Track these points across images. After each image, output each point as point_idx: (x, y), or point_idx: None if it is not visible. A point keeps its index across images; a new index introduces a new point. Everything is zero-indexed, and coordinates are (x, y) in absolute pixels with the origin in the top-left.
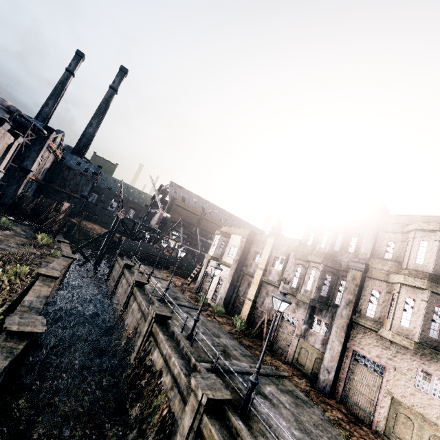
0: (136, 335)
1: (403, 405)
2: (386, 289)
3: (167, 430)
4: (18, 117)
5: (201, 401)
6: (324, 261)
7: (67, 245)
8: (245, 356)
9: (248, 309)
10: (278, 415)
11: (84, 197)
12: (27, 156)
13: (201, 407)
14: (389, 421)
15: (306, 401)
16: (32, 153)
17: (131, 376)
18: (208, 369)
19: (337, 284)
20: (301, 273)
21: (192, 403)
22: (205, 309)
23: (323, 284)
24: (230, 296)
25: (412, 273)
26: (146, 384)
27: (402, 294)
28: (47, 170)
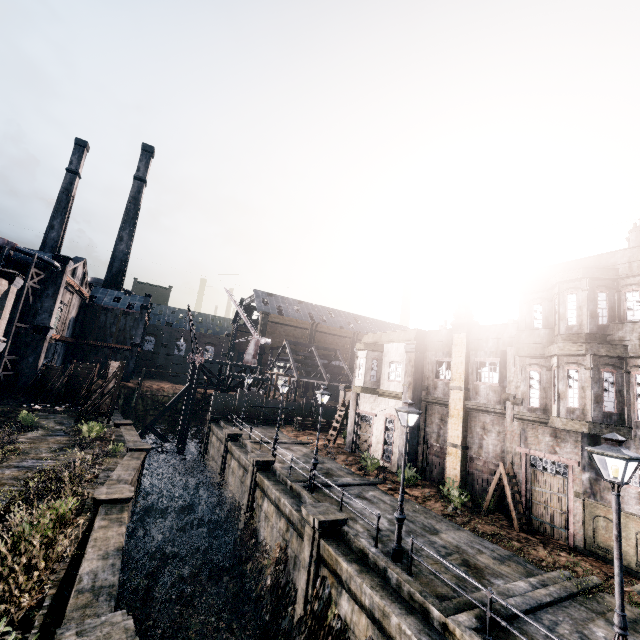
0: (288, 563)
1: None
2: None
3: None
4: (12, 253)
5: None
6: (590, 349)
7: (131, 427)
8: (504, 561)
9: (458, 463)
10: None
11: (136, 346)
12: (40, 307)
13: None
14: None
15: None
16: (46, 301)
17: None
18: (476, 628)
19: (629, 385)
20: (542, 379)
21: None
22: (383, 480)
23: (602, 390)
24: (416, 447)
25: None
26: None
27: None
28: (75, 321)
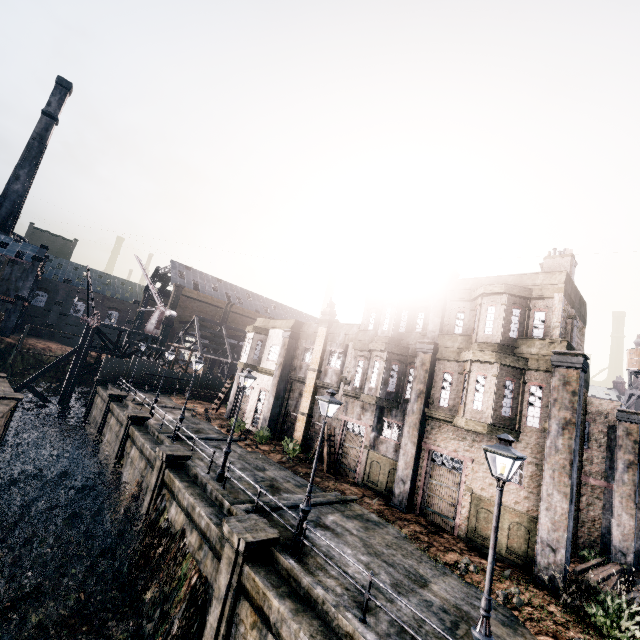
0: (141, 493)
1: (483, 498)
2: (458, 370)
3: (199, 601)
4: None
5: (238, 548)
6: (388, 348)
7: (3, 380)
8: (301, 487)
9: (303, 427)
10: (342, 544)
11: (22, 300)
12: None
13: (239, 556)
14: (471, 520)
15: (380, 522)
16: None
17: (140, 549)
18: (248, 511)
19: (406, 374)
20: (364, 367)
21: (228, 555)
22: (244, 438)
23: (390, 376)
24: (277, 415)
25: (482, 347)
26: (164, 553)
27: (473, 373)
28: None
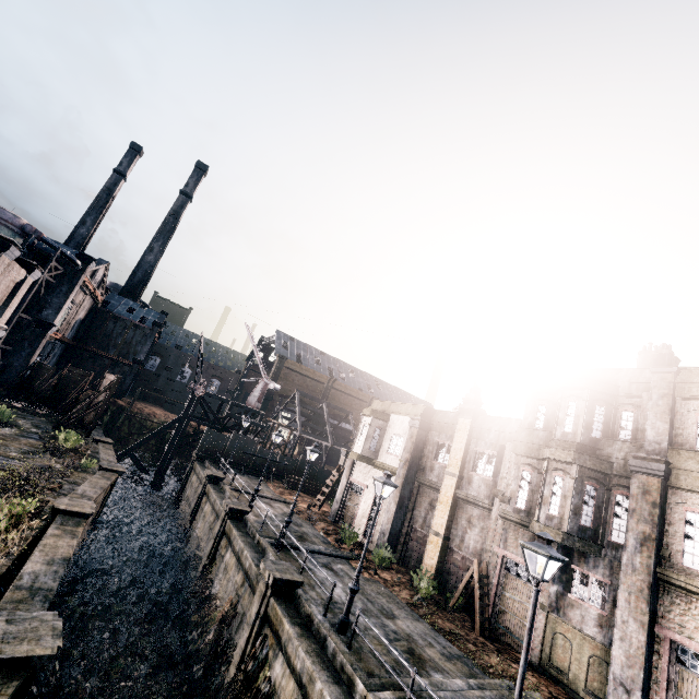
0: (235, 620)
1: None
2: None
3: None
4: (36, 242)
5: None
6: (578, 459)
7: (110, 446)
8: (451, 658)
9: (436, 553)
10: None
11: (138, 363)
12: (49, 302)
13: None
14: None
15: None
16: (57, 297)
17: None
18: None
19: (609, 503)
20: (532, 481)
21: None
22: (357, 556)
23: (582, 502)
24: (399, 528)
25: None
26: None
27: None
28: (81, 323)
